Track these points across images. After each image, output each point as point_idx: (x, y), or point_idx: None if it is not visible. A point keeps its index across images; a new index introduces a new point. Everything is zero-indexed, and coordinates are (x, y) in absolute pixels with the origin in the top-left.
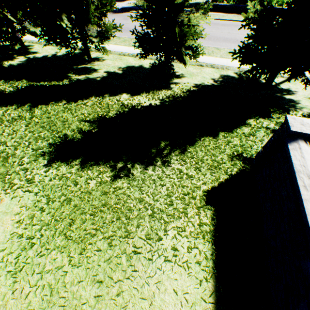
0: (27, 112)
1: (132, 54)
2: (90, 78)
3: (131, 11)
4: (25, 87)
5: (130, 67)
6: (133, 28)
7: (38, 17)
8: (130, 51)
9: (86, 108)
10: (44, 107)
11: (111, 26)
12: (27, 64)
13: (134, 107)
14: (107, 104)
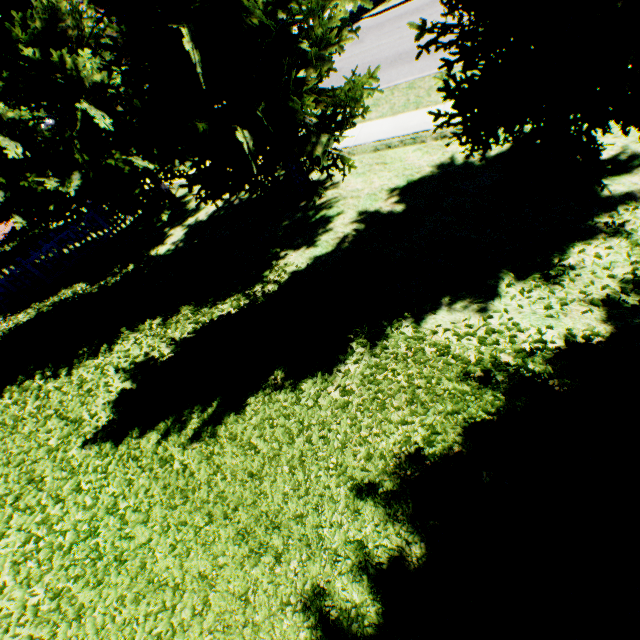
0: (200, 444)
1: (411, 138)
2: (322, 254)
3: (363, 17)
4: (188, 334)
5: (417, 180)
6: (384, 57)
7: (184, 150)
8: (400, 128)
9: (349, 408)
10: (236, 416)
11: (349, 90)
12: (187, 247)
13: (517, 378)
14: (411, 378)
